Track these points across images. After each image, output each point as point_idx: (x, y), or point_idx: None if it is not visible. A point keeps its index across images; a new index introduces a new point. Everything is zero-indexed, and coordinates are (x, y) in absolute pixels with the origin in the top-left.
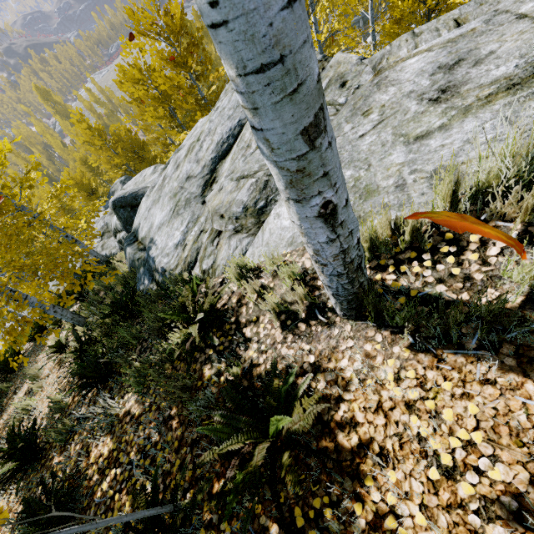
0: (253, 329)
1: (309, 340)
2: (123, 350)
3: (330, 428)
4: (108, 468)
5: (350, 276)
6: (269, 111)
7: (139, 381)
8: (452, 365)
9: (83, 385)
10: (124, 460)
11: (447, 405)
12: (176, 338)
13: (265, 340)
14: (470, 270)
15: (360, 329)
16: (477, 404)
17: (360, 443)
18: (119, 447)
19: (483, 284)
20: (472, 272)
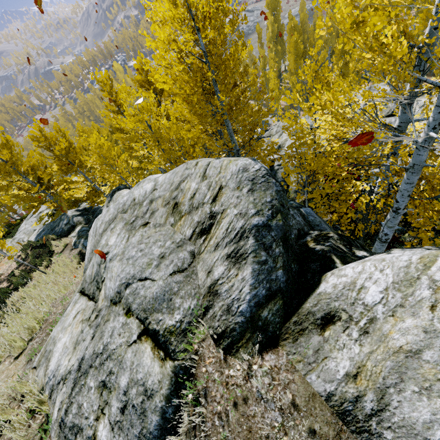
0: None
1: None
2: None
3: None
4: None
5: None
6: None
7: None
8: None
9: None
10: None
11: None
12: None
13: None
14: None
15: None
16: None
17: None
18: None
19: None
20: None
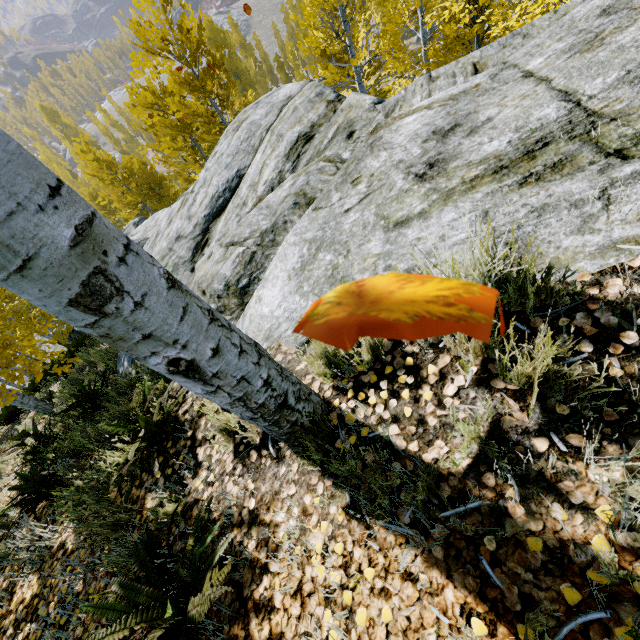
0: (207, 449)
1: (256, 477)
2: (72, 459)
3: (247, 609)
4: (24, 620)
5: (269, 419)
6: (6, 286)
7: (78, 506)
8: (381, 544)
9: (20, 503)
10: (42, 612)
11: (364, 601)
12: (117, 457)
13: (216, 468)
14: (425, 411)
15: (305, 471)
16: (393, 607)
17: (270, 638)
18: (42, 593)
19: (435, 432)
20: (427, 414)
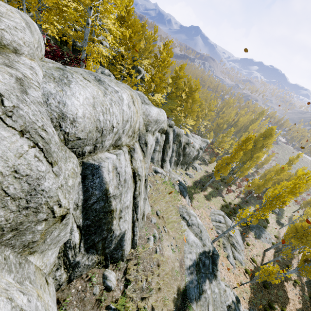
0: None
1: None
2: None
3: None
4: None
5: None
6: None
7: None
8: None
9: None
10: None
11: None
12: None
13: None
14: None
15: None
16: None
17: None
18: None
19: None
20: None
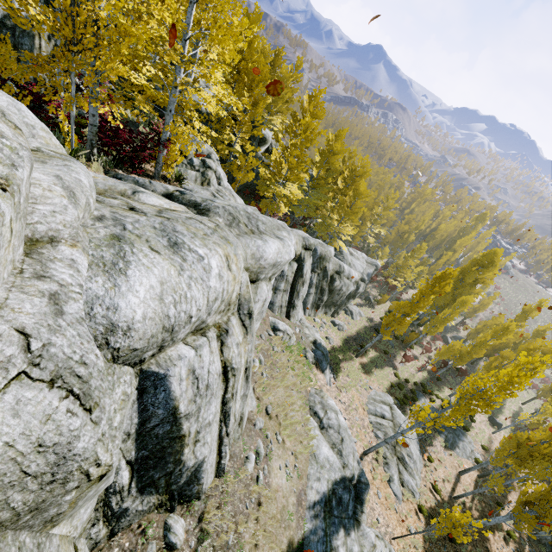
0: None
1: None
2: None
3: None
4: None
5: None
6: None
7: None
8: None
9: None
10: None
11: None
12: None
13: None
14: None
15: None
16: None
17: None
18: None
19: None
20: None
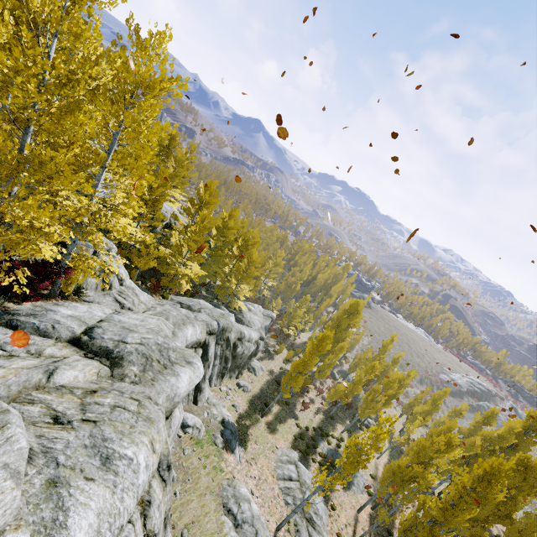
0: None
1: None
2: None
3: None
4: None
5: None
6: None
7: None
8: None
9: None
10: None
11: None
12: None
13: None
14: None
15: None
16: None
17: None
18: None
19: None
20: None
